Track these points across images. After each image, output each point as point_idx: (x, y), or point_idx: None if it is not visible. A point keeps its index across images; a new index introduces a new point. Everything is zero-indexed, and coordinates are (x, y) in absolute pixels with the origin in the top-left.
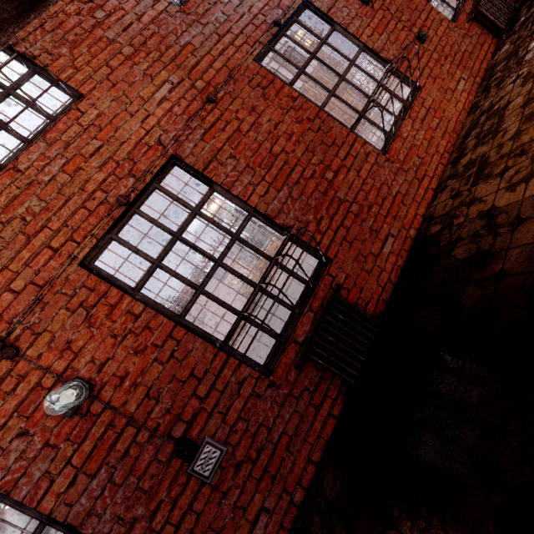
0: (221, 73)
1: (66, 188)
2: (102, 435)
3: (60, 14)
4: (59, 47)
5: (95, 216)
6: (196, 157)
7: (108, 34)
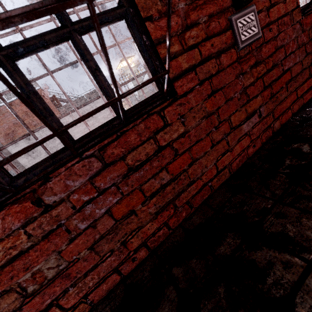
0: None
1: None
2: None
3: None
4: None
5: None
6: None
7: None
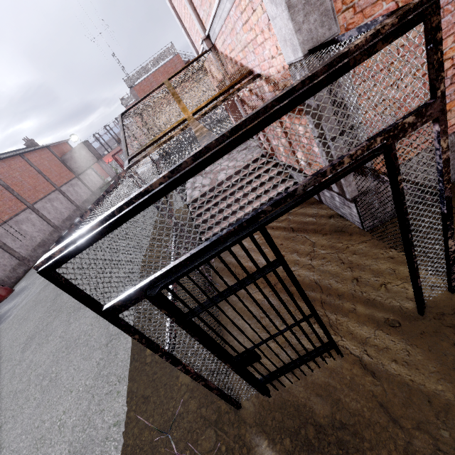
0: None
1: None
2: None
3: None
4: None
5: None
6: None
7: None
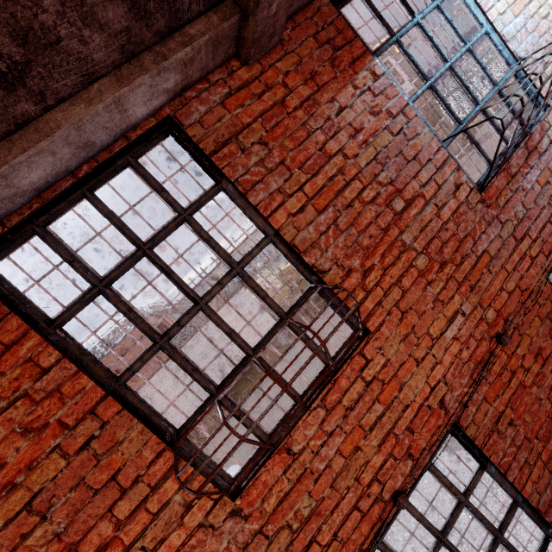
0: (512, 297)
1: (339, 477)
2: None
3: (355, 202)
4: (350, 255)
5: (366, 519)
6: (476, 425)
7: (404, 235)
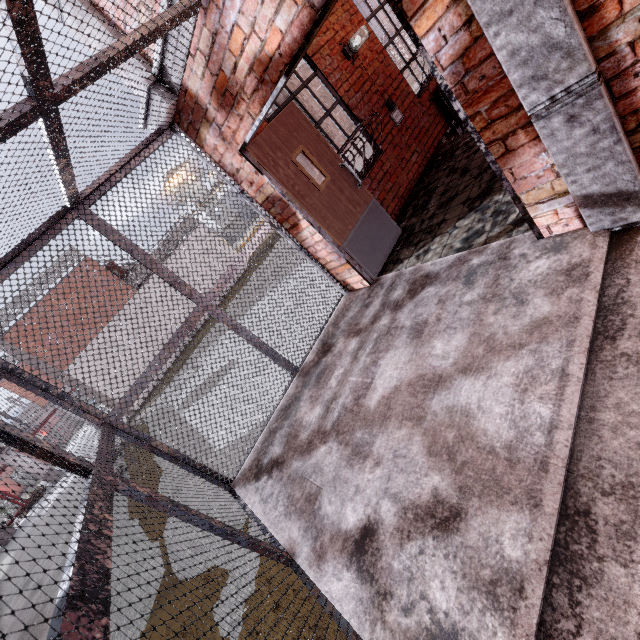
0: None
1: None
2: (358, 78)
3: None
4: None
5: None
6: None
7: None
